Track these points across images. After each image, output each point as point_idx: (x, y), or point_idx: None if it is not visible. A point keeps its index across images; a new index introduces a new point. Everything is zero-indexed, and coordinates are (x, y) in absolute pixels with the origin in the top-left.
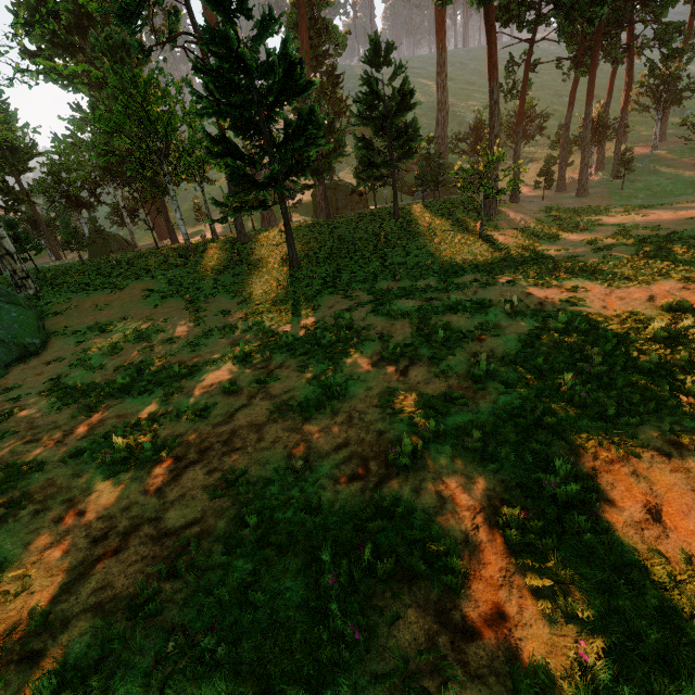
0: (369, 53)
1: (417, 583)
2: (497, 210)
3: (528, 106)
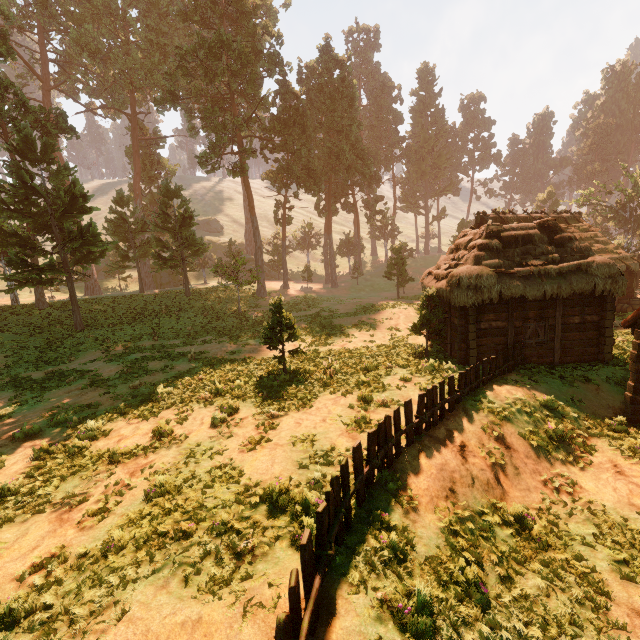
0: (163, 189)
1: None
2: (268, 293)
3: (310, 228)
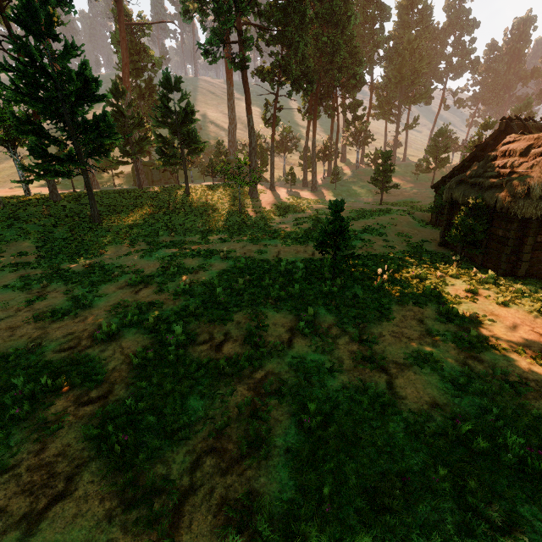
0: (163, 81)
1: (73, 390)
2: (259, 194)
3: (288, 131)
